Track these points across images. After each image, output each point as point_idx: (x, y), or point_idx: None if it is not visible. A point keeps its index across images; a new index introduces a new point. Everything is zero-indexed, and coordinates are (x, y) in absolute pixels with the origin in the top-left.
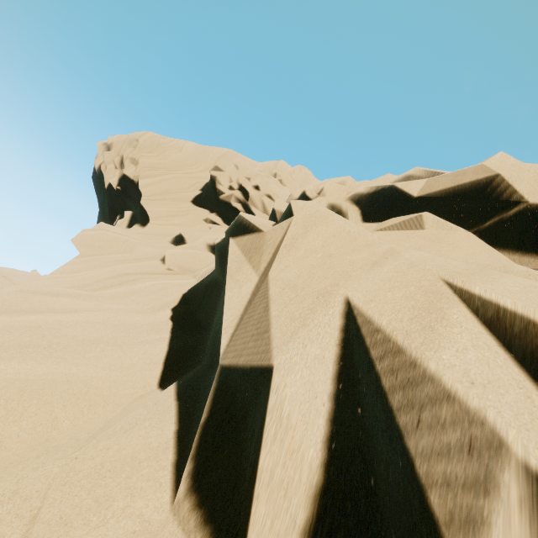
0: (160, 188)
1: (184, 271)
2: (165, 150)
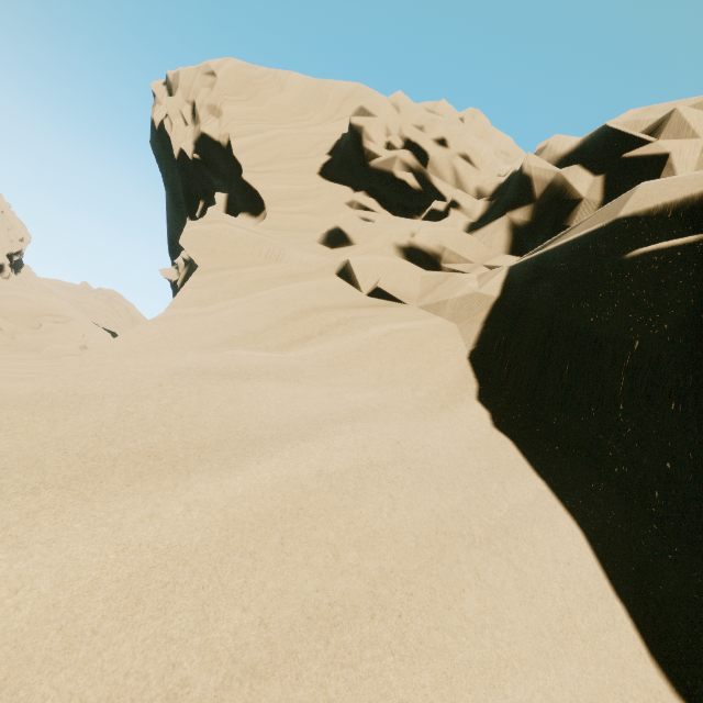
0: (266, 153)
1: (401, 298)
2: (258, 89)
